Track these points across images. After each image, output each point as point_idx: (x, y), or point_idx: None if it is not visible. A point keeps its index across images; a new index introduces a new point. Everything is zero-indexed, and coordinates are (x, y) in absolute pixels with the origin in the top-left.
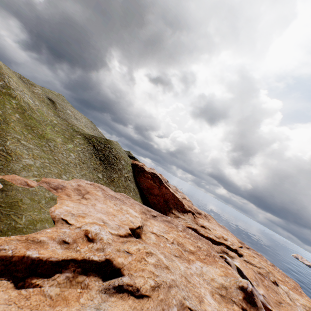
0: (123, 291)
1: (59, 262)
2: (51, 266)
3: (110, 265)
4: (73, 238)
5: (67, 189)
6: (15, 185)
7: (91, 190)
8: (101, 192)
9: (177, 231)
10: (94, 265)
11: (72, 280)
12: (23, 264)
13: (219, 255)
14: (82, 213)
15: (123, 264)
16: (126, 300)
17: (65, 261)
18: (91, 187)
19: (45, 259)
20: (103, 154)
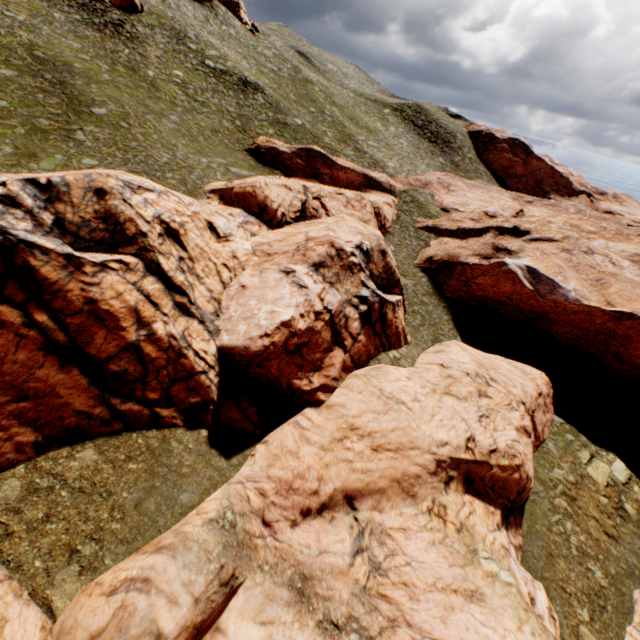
0: (537, 241)
1: (481, 229)
2: (477, 231)
3: (518, 230)
4: (477, 217)
5: (433, 184)
6: (406, 187)
7: (450, 182)
8: (460, 182)
9: (567, 215)
10: (505, 230)
11: (495, 238)
12: (459, 231)
13: (637, 235)
14: (463, 203)
15: (529, 229)
16: (542, 244)
17: (485, 228)
18: (448, 179)
19: (471, 228)
20: (431, 131)
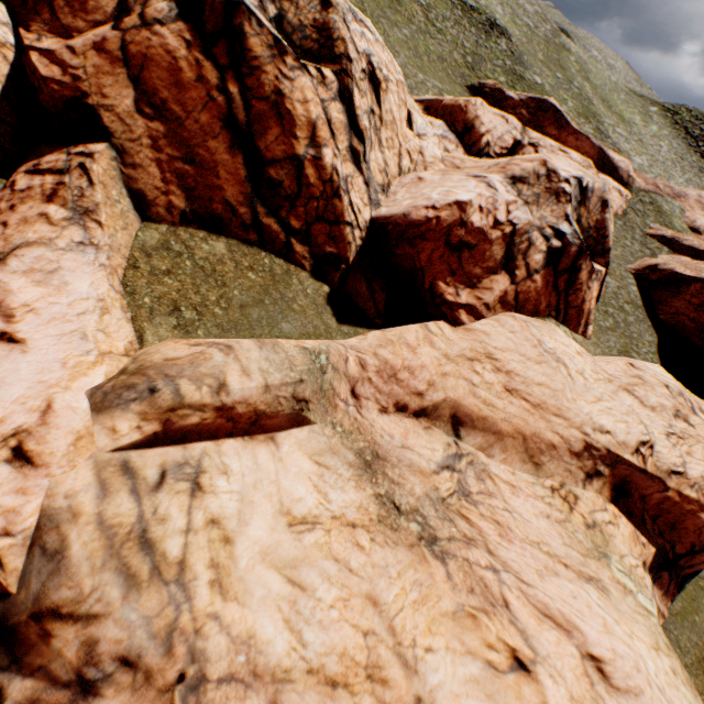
0: None
1: None
2: None
3: None
4: None
5: (688, 199)
6: (649, 187)
7: None
8: None
9: None
10: None
11: None
12: None
13: None
14: None
15: None
16: None
17: None
18: None
19: None
20: None
